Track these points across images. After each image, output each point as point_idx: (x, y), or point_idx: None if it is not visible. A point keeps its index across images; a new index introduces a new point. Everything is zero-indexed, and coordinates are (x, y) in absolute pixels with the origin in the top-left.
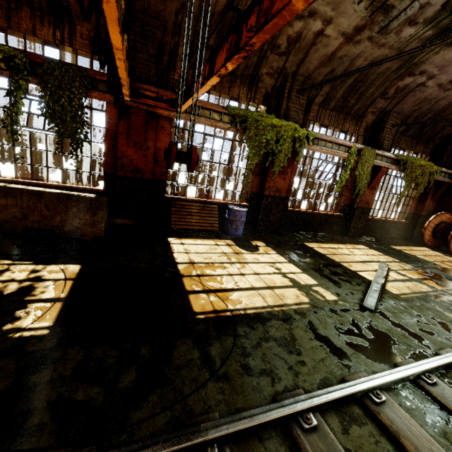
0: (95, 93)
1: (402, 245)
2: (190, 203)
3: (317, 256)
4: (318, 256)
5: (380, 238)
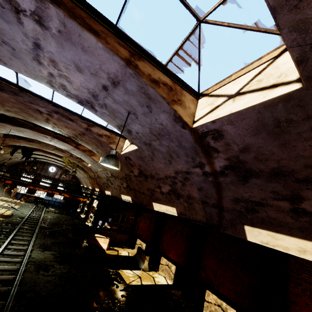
0: None
1: None
2: None
3: None
4: None
5: None
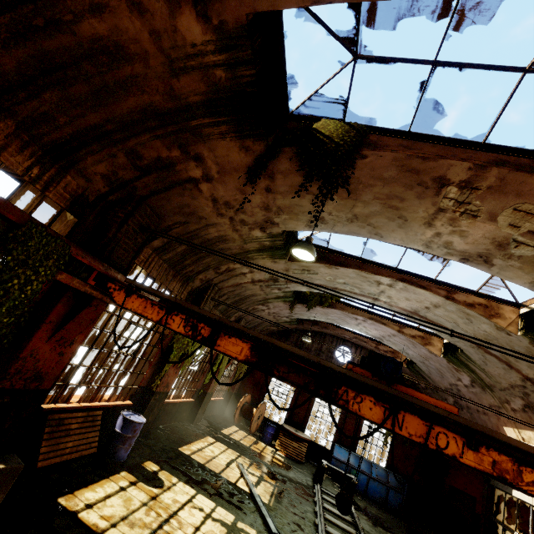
0: (63, 275)
1: (225, 427)
2: (72, 413)
3: (204, 471)
4: (204, 470)
5: (209, 419)
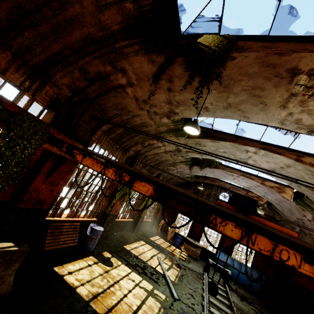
0: (46, 145)
1: (152, 236)
2: (62, 223)
3: (137, 259)
4: (137, 259)
5: (143, 231)
